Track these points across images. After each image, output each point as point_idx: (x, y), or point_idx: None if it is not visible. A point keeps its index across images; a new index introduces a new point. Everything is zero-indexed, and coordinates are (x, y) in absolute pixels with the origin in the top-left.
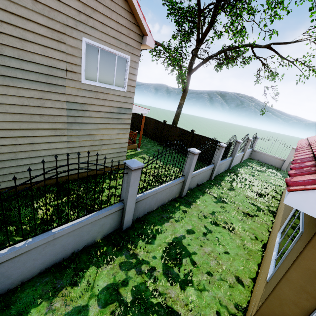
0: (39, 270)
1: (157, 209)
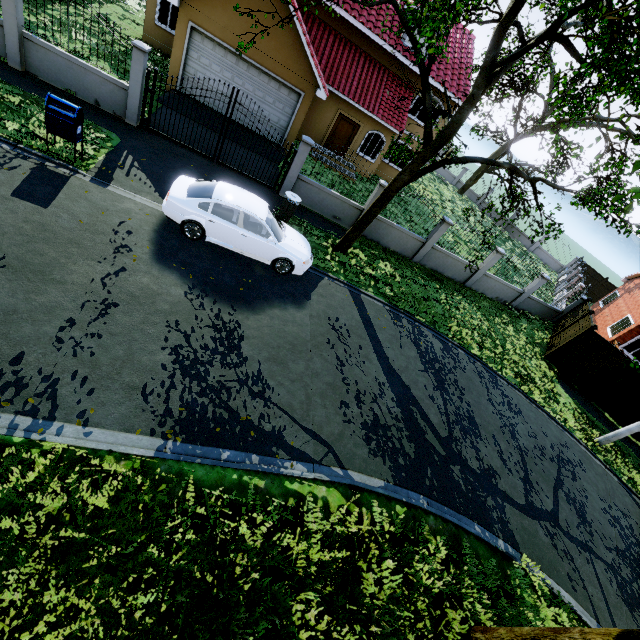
0: None
1: None
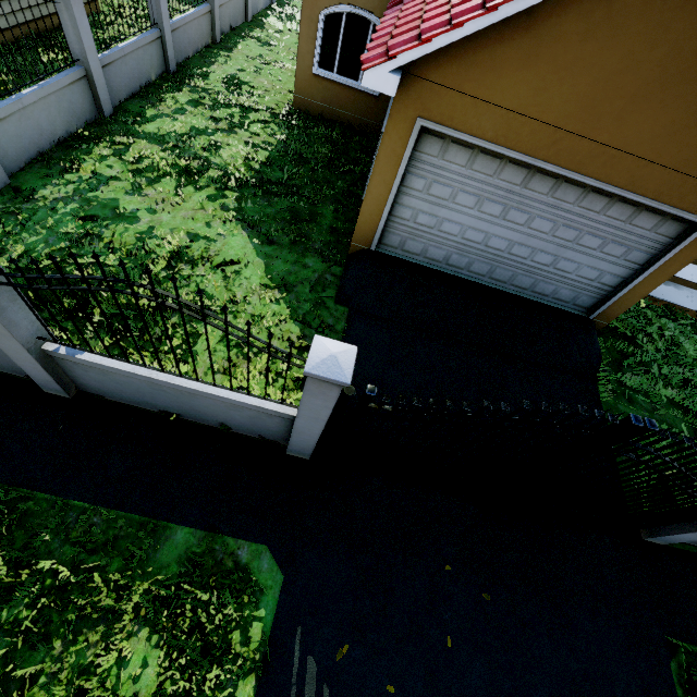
0: (126, 95)
1: (194, 57)
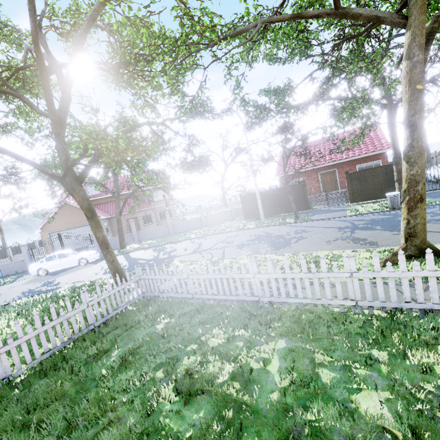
0: None
1: None
